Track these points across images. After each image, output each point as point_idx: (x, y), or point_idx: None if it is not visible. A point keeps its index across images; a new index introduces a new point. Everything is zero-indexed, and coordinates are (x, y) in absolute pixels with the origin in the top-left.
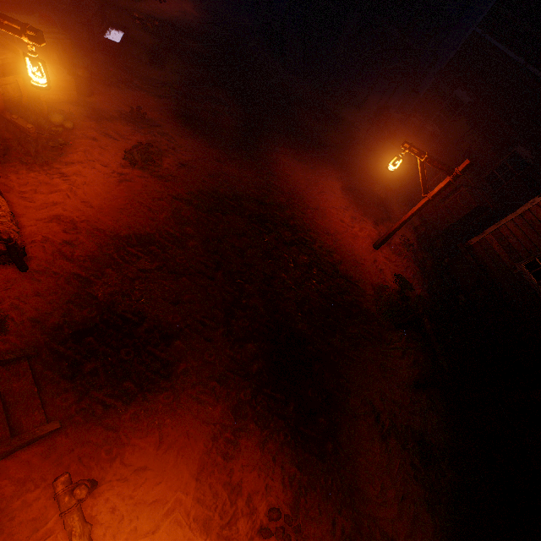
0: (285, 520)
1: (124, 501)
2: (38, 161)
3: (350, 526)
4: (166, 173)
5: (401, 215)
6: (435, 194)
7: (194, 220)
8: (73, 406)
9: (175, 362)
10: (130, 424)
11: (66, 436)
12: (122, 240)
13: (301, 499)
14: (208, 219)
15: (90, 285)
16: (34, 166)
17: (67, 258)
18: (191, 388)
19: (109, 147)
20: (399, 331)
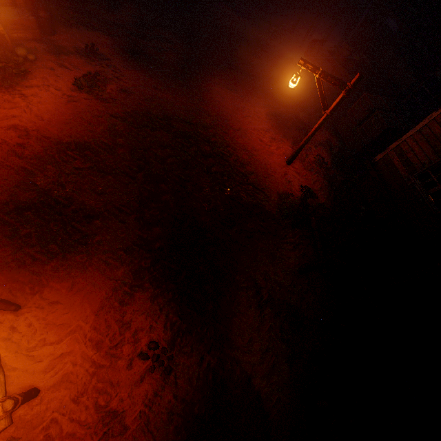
0: (161, 350)
1: (39, 321)
2: (4, 84)
3: (215, 362)
4: (108, 97)
5: (322, 138)
6: (332, 110)
7: (126, 133)
8: (10, 256)
9: (92, 235)
10: (51, 273)
11: (2, 275)
12: (63, 145)
13: (178, 339)
14: (138, 133)
15: (33, 176)
16: (1, 88)
17: (18, 156)
18: (102, 254)
19: (63, 75)
20: (295, 230)
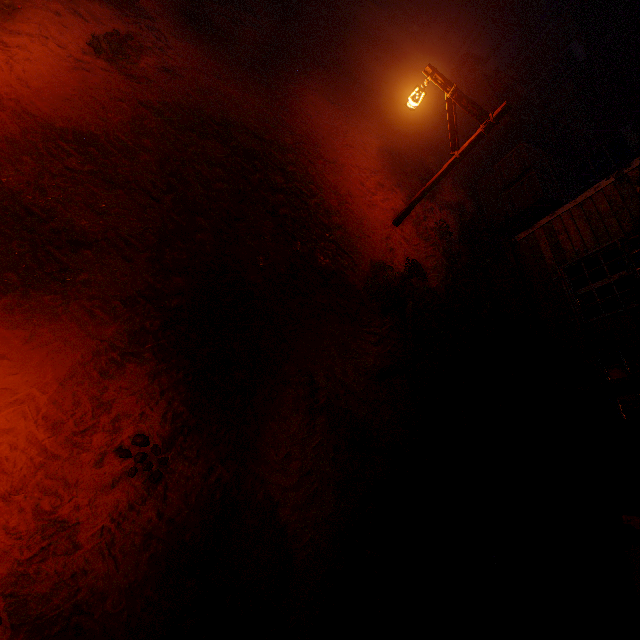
0: (151, 448)
1: None
2: None
3: (229, 477)
4: (141, 74)
5: (452, 198)
6: (464, 151)
7: (159, 133)
8: None
9: (77, 270)
10: None
11: None
12: (54, 131)
13: (180, 437)
14: (177, 137)
15: None
16: None
17: None
18: (87, 300)
19: (73, 27)
20: (385, 318)
